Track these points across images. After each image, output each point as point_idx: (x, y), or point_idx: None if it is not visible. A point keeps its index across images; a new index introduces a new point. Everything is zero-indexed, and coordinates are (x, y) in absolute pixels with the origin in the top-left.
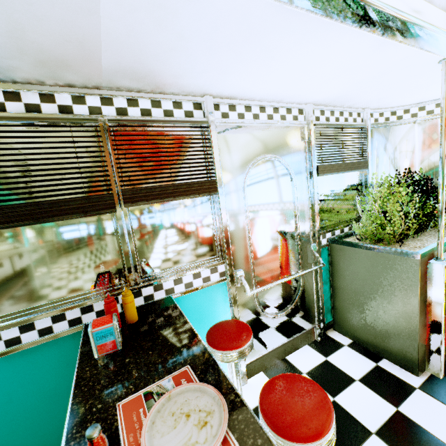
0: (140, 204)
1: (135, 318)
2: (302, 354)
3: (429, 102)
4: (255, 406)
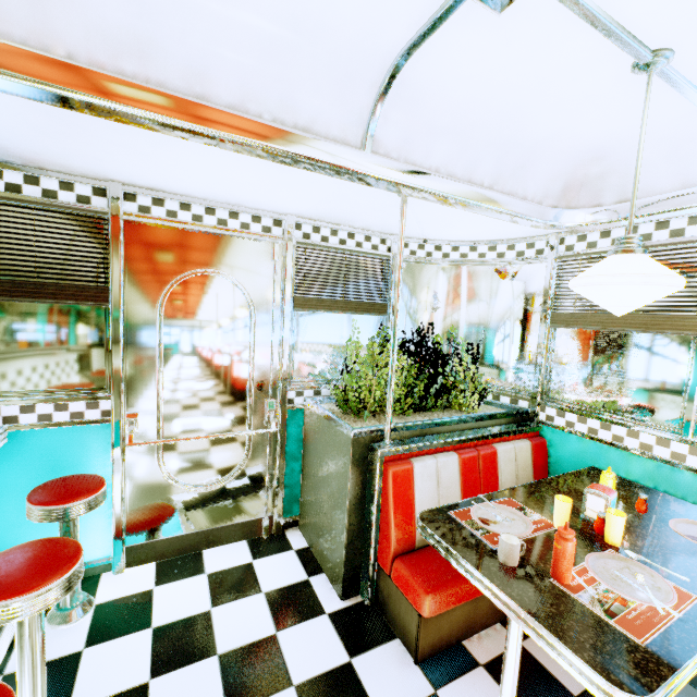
0: None
1: None
2: (228, 550)
3: (482, 242)
4: (105, 601)
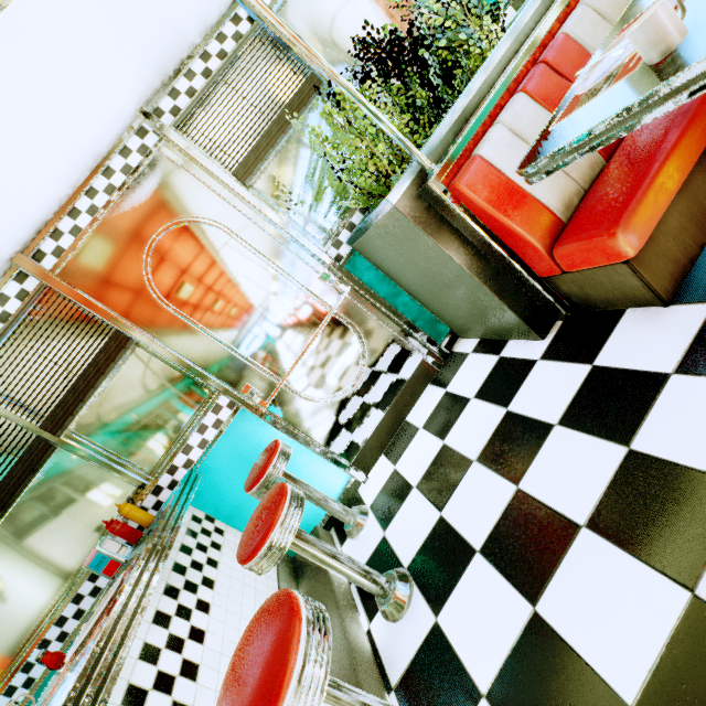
0: (69, 423)
1: (149, 520)
2: (422, 403)
3: None
4: (372, 501)
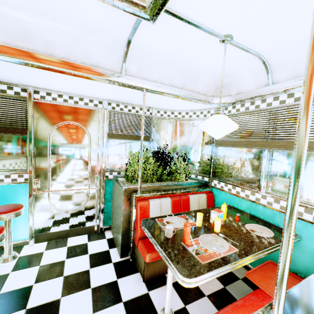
0: None
1: None
2: (78, 238)
3: (190, 110)
4: (23, 255)
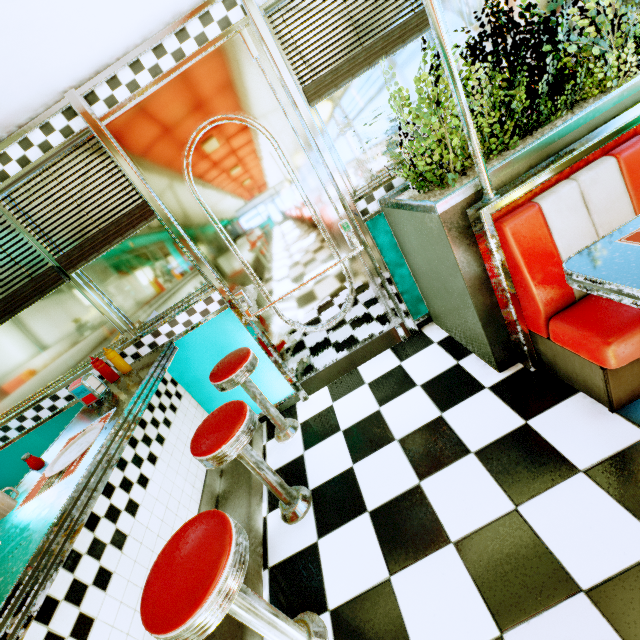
0: (82, 266)
1: (127, 370)
2: (377, 361)
3: None
4: (304, 420)
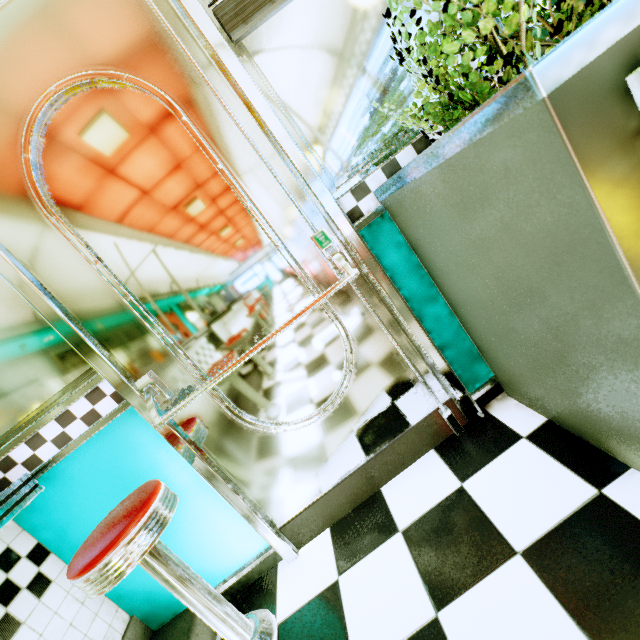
0: None
1: None
2: (414, 477)
3: None
4: (286, 617)
